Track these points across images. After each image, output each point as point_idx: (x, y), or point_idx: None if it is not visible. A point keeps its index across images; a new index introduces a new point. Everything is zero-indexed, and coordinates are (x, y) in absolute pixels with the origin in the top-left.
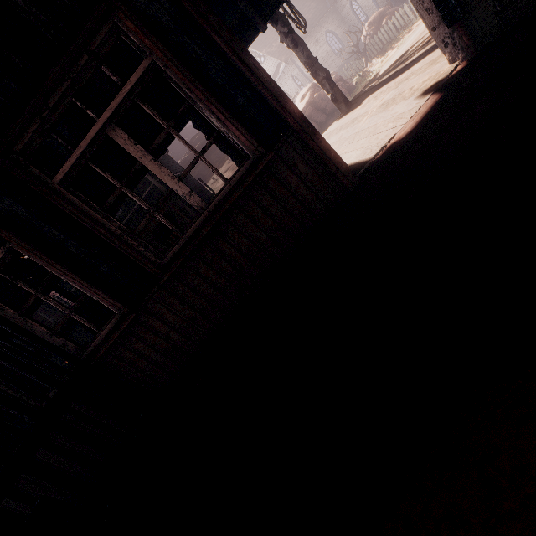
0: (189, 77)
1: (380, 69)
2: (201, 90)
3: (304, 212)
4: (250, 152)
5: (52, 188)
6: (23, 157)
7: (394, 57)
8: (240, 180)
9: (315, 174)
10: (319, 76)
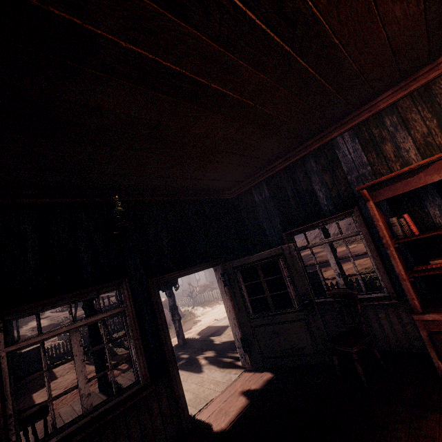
0: (136, 325)
1: (206, 328)
2: (138, 333)
3: (152, 440)
4: (142, 379)
5: (0, 353)
6: (3, 323)
7: (214, 326)
8: (127, 398)
9: (170, 410)
10: (175, 317)
